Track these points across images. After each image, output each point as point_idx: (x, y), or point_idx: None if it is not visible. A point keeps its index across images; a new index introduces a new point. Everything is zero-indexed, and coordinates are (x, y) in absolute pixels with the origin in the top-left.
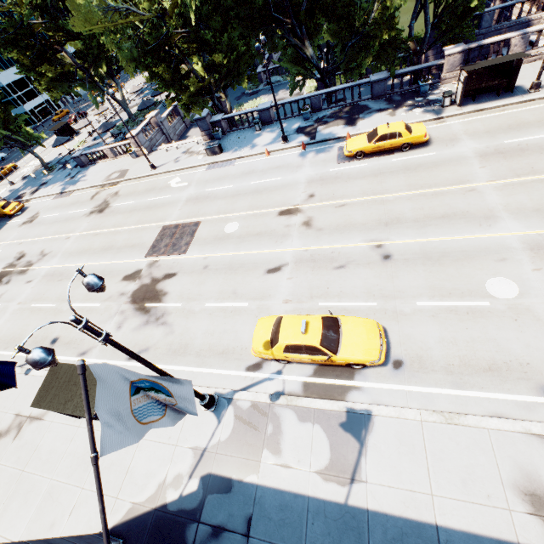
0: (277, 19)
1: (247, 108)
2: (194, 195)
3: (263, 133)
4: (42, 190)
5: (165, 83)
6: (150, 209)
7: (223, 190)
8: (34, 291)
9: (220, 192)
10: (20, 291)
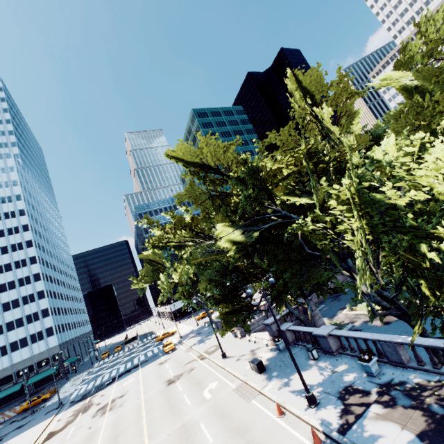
0: (313, 254)
1: (358, 309)
2: (191, 422)
3: (313, 365)
4: (192, 339)
5: (218, 300)
6: (170, 410)
7: (201, 440)
8: (75, 442)
9: (198, 440)
10: (80, 433)
